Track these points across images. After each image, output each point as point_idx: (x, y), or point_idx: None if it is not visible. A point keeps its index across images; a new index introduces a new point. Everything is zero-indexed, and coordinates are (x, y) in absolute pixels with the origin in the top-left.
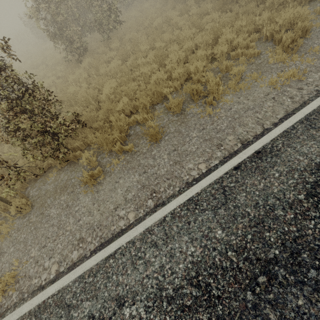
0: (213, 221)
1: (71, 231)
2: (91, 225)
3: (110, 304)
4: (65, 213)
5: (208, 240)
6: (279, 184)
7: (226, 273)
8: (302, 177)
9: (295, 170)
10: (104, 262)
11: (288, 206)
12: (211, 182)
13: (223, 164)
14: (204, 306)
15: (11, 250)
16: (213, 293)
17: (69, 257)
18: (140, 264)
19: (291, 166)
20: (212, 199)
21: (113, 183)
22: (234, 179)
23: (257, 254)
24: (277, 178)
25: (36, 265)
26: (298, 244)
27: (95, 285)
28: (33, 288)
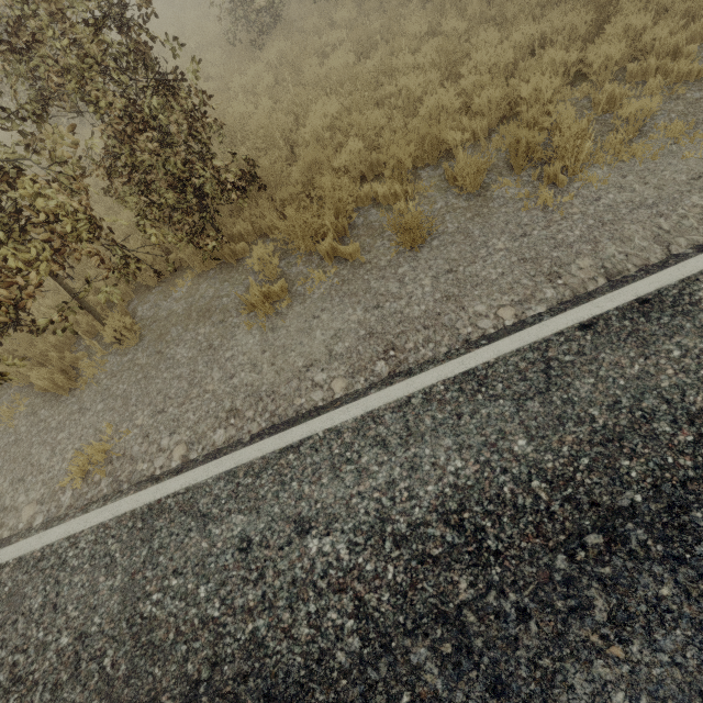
0: (511, 420)
1: (214, 393)
2: (255, 389)
3: (283, 526)
4: (205, 359)
5: (494, 452)
6: (677, 373)
7: (520, 517)
8: None
9: None
10: (277, 456)
11: (687, 418)
12: (521, 347)
13: (555, 314)
14: (465, 562)
15: (99, 407)
16: (488, 544)
17: (209, 438)
18: (349, 472)
19: None
20: (518, 379)
21: (307, 317)
22: (576, 347)
23: (595, 495)
24: (675, 359)
25: (146, 440)
26: (689, 491)
27: (256, 491)
28: (139, 477)
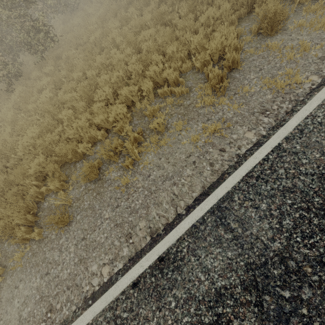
0: None
1: None
2: None
3: None
4: None
5: None
6: (173, 323)
7: None
8: (198, 313)
9: (193, 299)
10: None
11: None
12: (105, 307)
13: (123, 274)
14: None
15: None
16: None
17: None
18: None
19: (190, 291)
20: None
21: (12, 288)
22: (129, 304)
23: None
24: (172, 310)
25: None
26: None
27: None
28: None
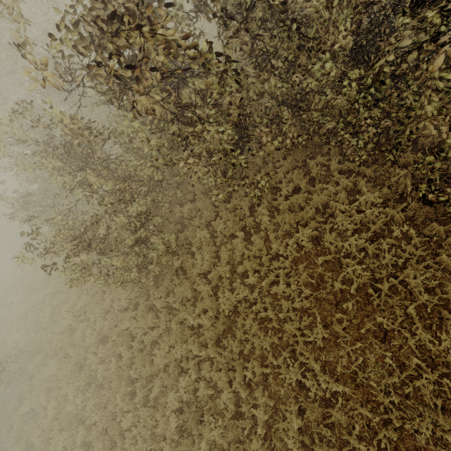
0: None
1: None
2: None
3: None
4: None
5: None
6: None
7: None
8: None
9: None
10: None
11: None
12: None
13: None
14: None
15: None
16: None
17: None
18: None
19: None
20: None
21: None
22: None
23: None
24: None
25: None
26: None
27: None
28: None
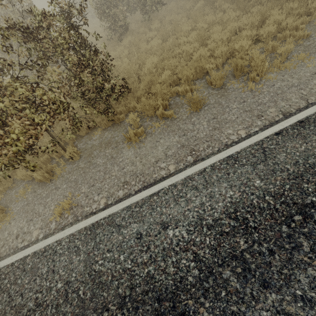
0: (252, 173)
1: (116, 176)
2: (134, 172)
3: (155, 226)
4: (110, 162)
5: (246, 187)
6: None
7: (263, 212)
8: None
9: None
10: (148, 198)
11: None
12: (251, 144)
13: (263, 130)
14: (241, 233)
15: (64, 186)
16: (250, 224)
17: (116, 194)
18: (182, 201)
19: None
20: (252, 157)
21: (154, 142)
22: (275, 142)
23: (294, 200)
24: None
25: (87, 198)
26: None
27: (141, 213)
28: (86, 213)
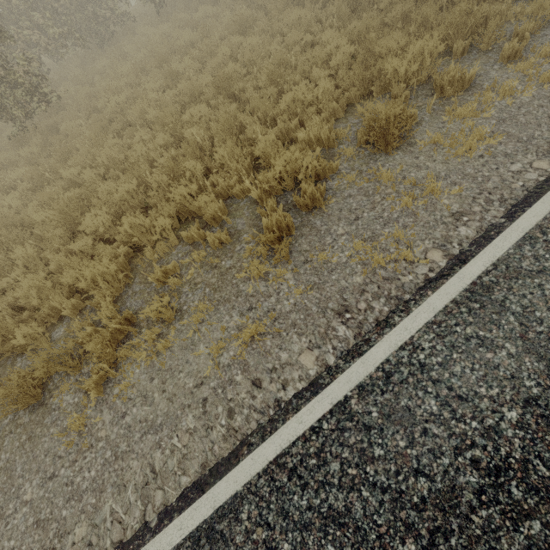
0: None
1: None
2: None
3: None
4: None
5: None
6: None
7: None
8: None
9: None
10: None
11: None
12: None
13: None
14: None
15: None
16: None
17: None
18: None
19: None
20: None
21: None
22: None
23: None
24: None
25: None
26: None
27: None
28: None
